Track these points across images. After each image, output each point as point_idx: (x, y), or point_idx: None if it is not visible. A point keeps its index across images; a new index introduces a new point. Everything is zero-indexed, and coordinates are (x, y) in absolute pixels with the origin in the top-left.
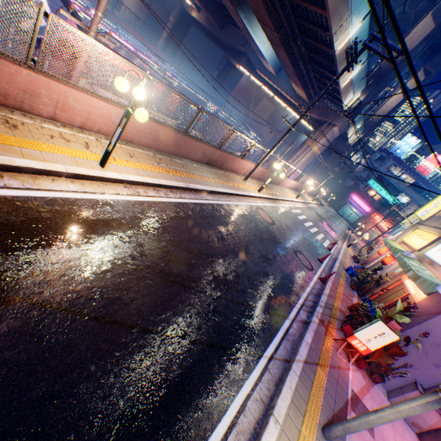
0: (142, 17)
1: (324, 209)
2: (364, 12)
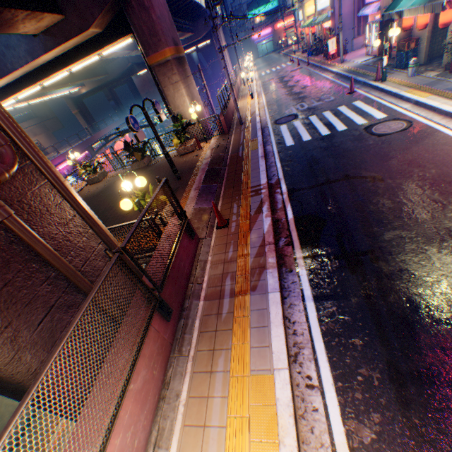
0: (54, 139)
1: (258, 64)
2: None
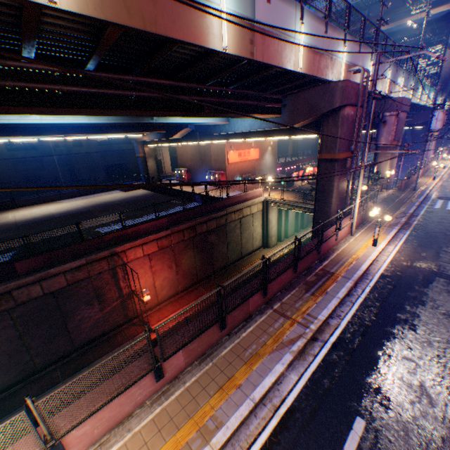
0: None
1: None
2: (431, 91)
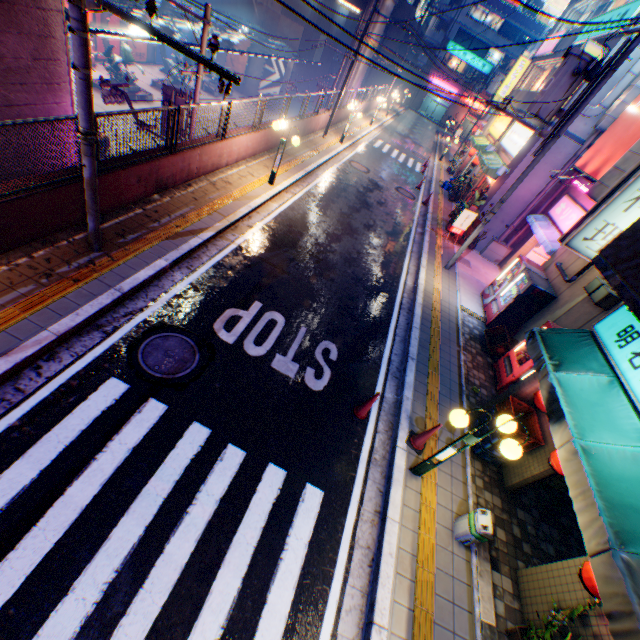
0: None
1: (402, 120)
2: None
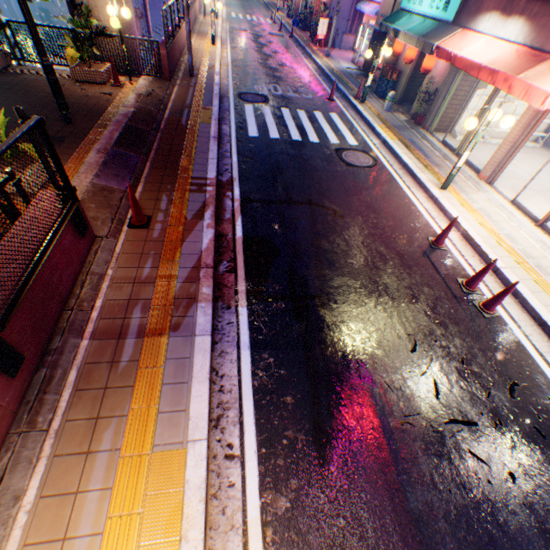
0: None
1: None
2: None
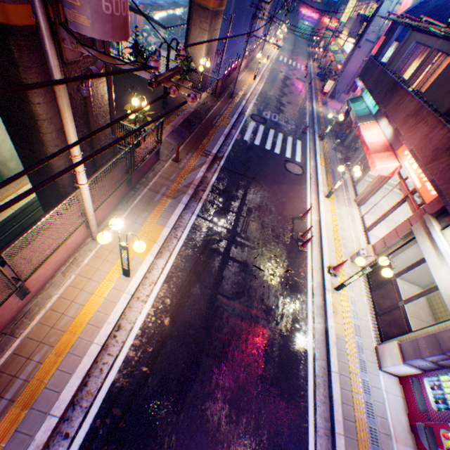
0: None
1: (287, 42)
2: None
